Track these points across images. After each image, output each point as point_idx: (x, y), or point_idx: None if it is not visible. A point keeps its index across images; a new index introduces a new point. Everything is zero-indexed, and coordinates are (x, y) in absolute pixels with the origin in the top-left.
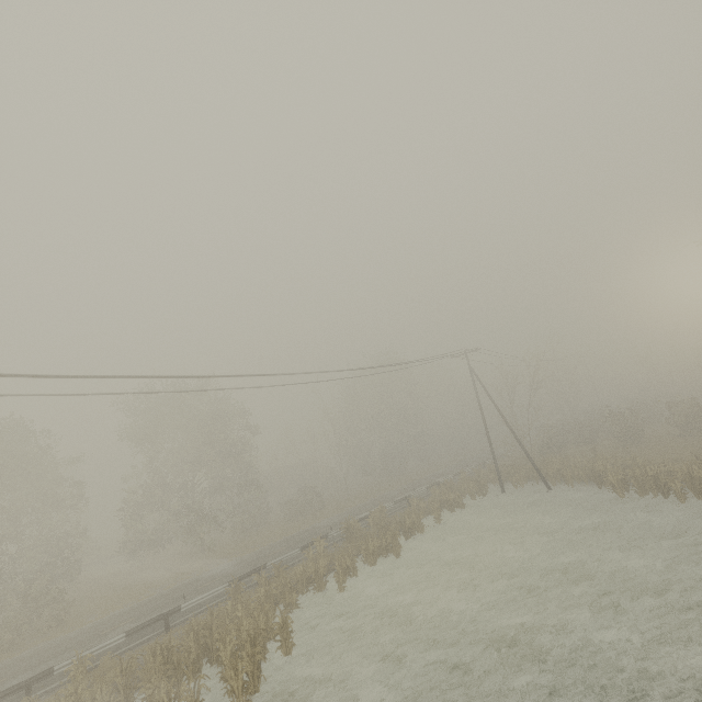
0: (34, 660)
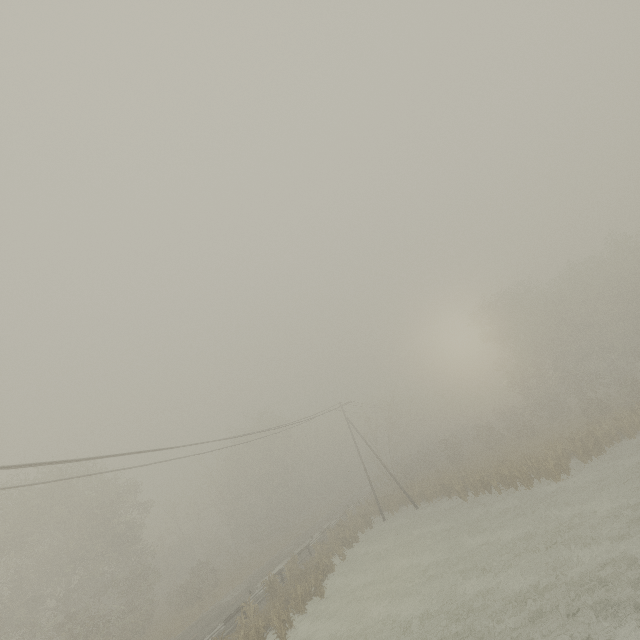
0: None
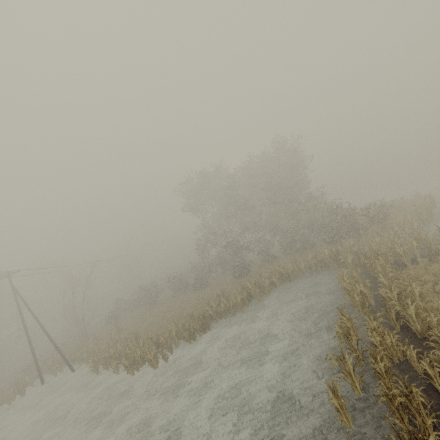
0: None
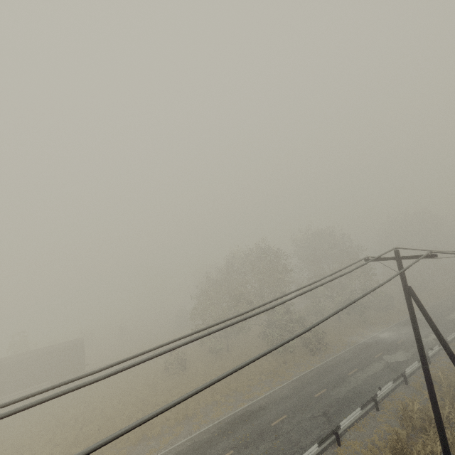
0: (355, 363)
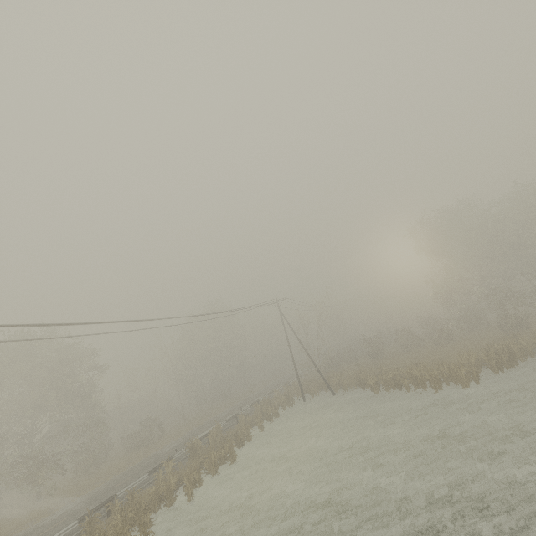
0: None
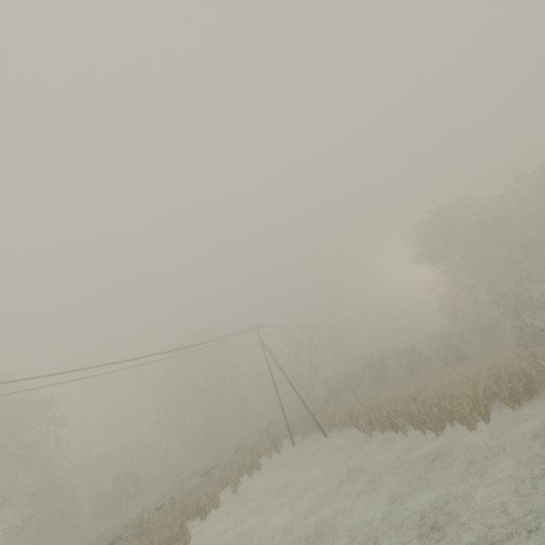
0: None
